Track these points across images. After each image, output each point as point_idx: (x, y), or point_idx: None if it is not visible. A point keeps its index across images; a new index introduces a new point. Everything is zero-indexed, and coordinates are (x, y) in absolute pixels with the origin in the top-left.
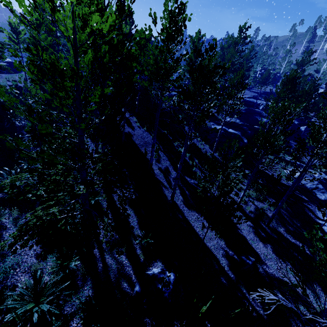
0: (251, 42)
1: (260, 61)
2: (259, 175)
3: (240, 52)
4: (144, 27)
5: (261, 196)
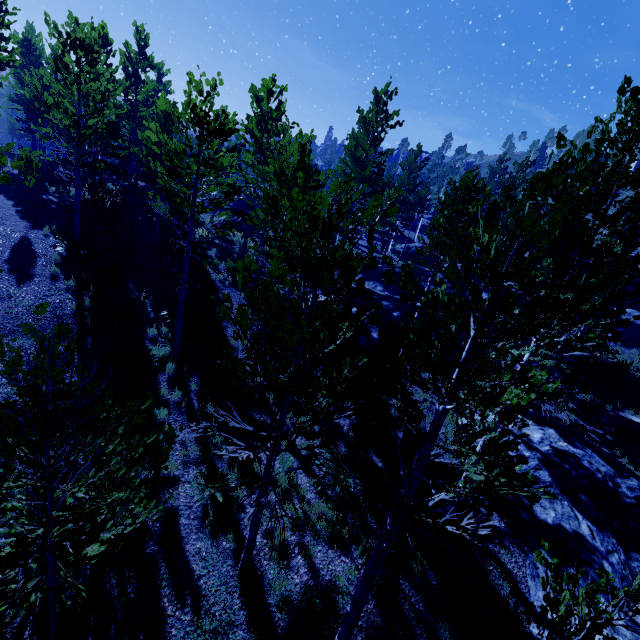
0: (400, 124)
1: (446, 182)
2: (298, 468)
3: (376, 140)
4: (86, 23)
5: (345, 529)
